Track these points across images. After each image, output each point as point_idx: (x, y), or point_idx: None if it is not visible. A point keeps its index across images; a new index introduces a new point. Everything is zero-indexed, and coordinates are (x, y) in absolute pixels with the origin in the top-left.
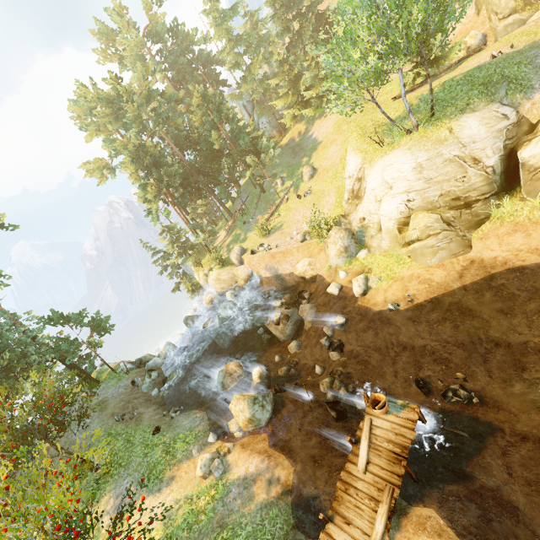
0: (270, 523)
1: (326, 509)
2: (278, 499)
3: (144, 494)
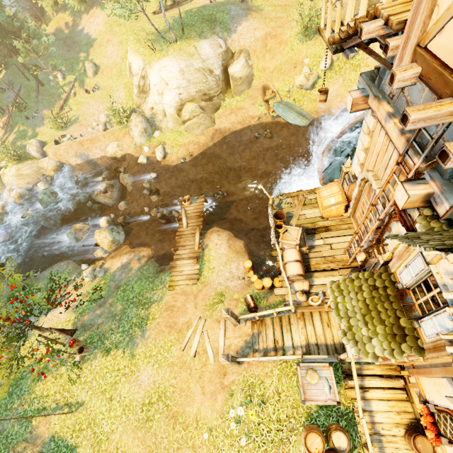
0: (146, 271)
1: (173, 253)
2: (147, 262)
3: (43, 315)
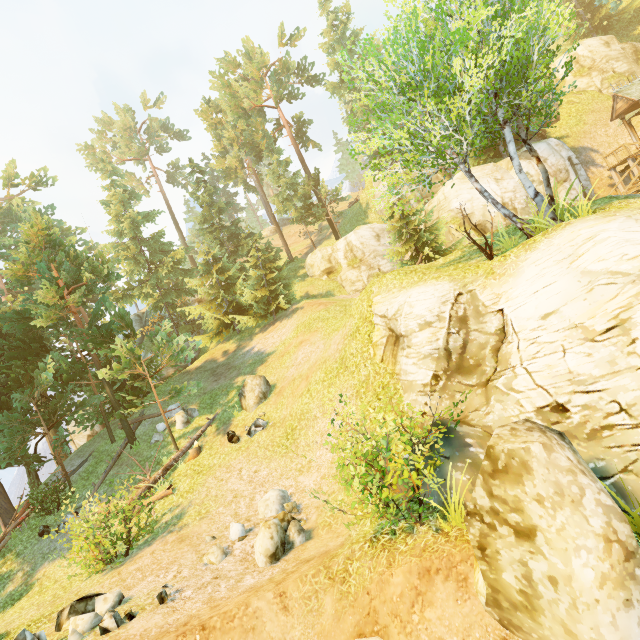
0: None
1: None
2: None
3: None
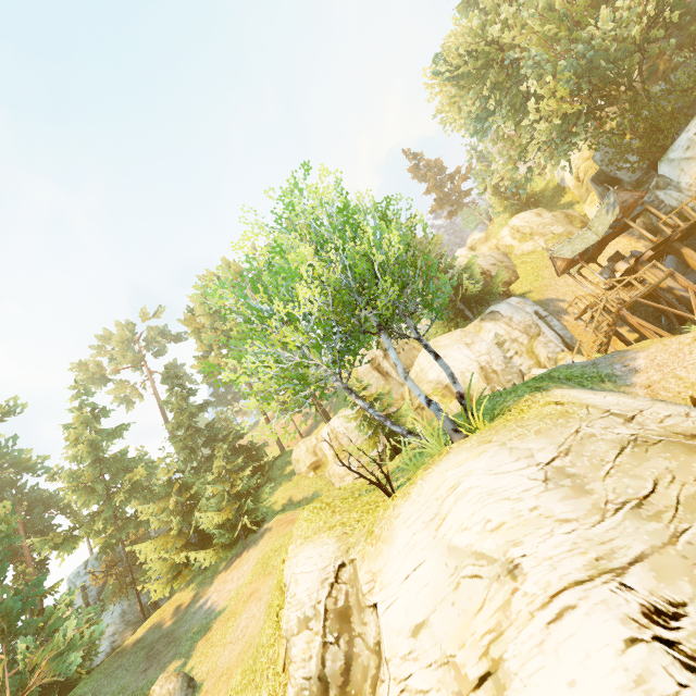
0: None
1: None
2: None
3: None
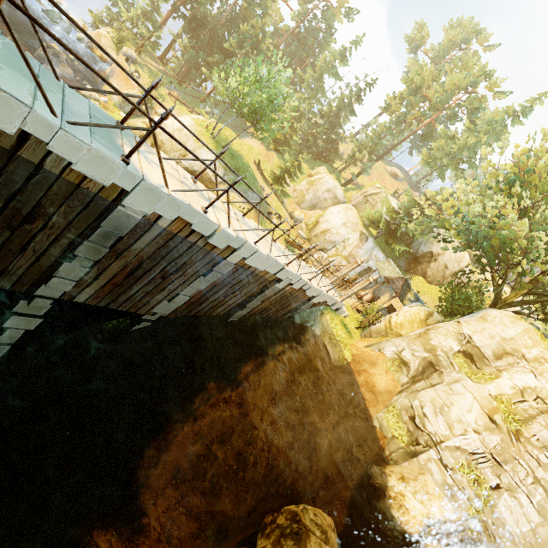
0: None
1: None
2: None
3: None
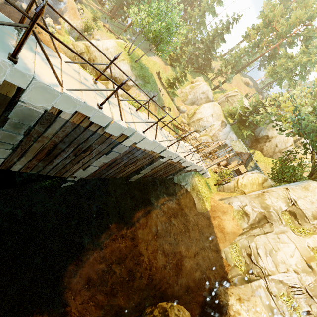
0: None
1: None
2: None
3: None
